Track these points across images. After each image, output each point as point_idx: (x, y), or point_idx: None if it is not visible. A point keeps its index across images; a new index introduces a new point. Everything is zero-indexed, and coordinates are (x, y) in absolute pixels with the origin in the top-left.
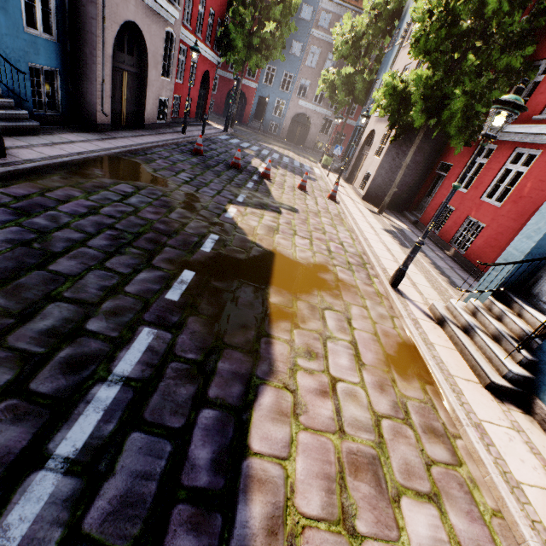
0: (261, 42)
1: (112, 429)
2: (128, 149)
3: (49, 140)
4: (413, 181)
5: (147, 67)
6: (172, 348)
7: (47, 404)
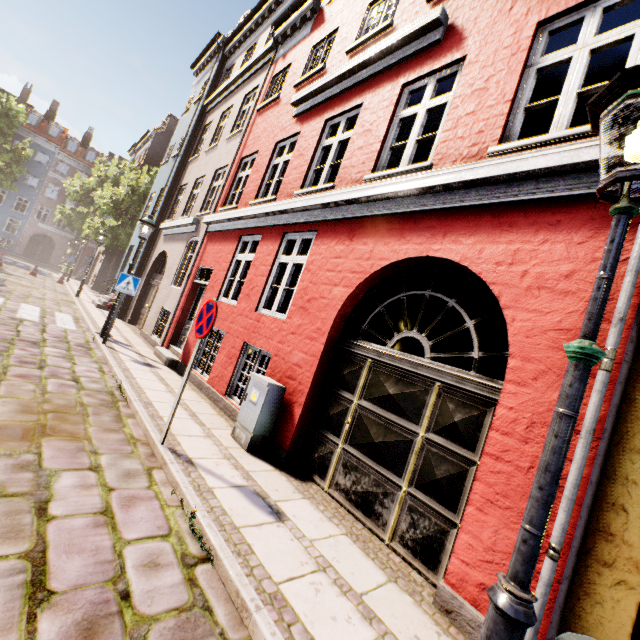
0: None
1: None
2: None
3: None
4: None
5: None
6: None
7: None
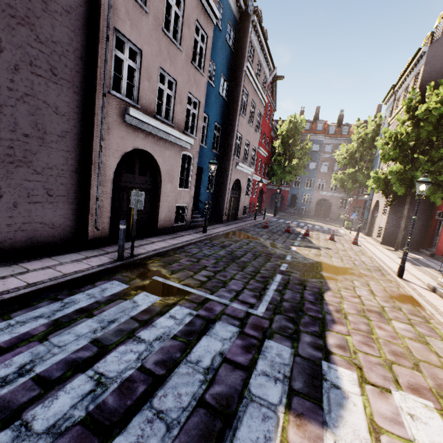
0: (291, 168)
1: (281, 288)
2: (238, 228)
3: (211, 227)
4: (419, 227)
5: (240, 193)
6: (289, 279)
7: (262, 282)
